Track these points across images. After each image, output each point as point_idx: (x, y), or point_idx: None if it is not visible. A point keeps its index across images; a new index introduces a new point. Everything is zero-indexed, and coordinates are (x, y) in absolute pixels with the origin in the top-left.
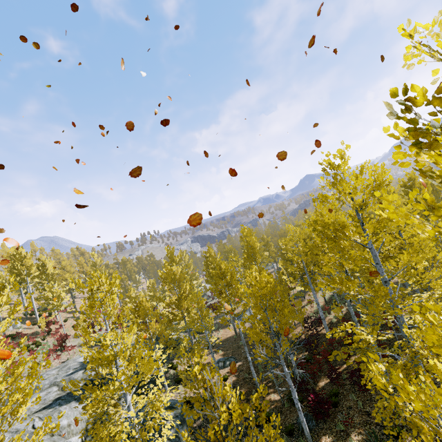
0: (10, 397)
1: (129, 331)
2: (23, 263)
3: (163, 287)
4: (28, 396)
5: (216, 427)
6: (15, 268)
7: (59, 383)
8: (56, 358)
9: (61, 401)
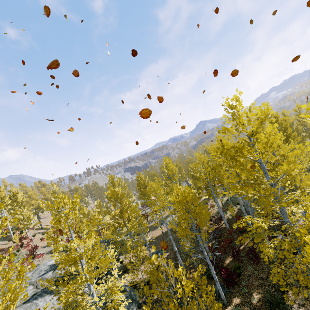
0: (3, 297)
1: (88, 237)
2: None
3: (106, 205)
4: (19, 294)
5: (174, 300)
6: None
7: (33, 283)
8: (29, 264)
9: (36, 296)
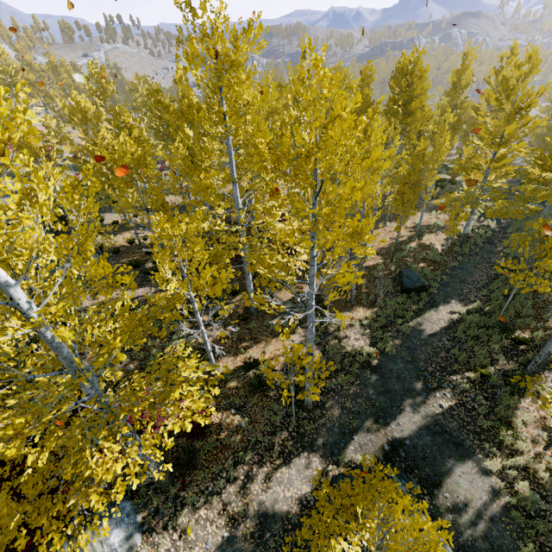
0: None
1: None
2: None
3: None
4: None
5: None
6: None
7: None
8: None
9: None
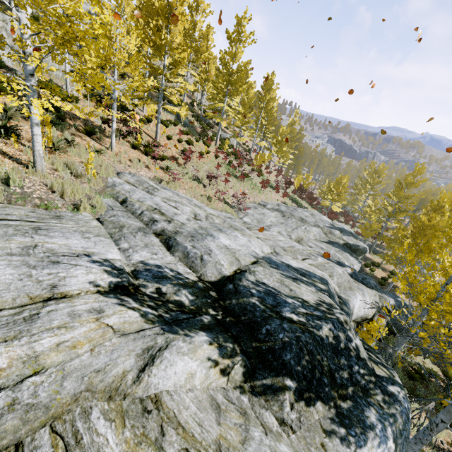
0: None
1: None
2: (270, 92)
3: (329, 183)
4: None
5: None
6: (260, 93)
7: (322, 228)
8: (276, 195)
9: (339, 247)
